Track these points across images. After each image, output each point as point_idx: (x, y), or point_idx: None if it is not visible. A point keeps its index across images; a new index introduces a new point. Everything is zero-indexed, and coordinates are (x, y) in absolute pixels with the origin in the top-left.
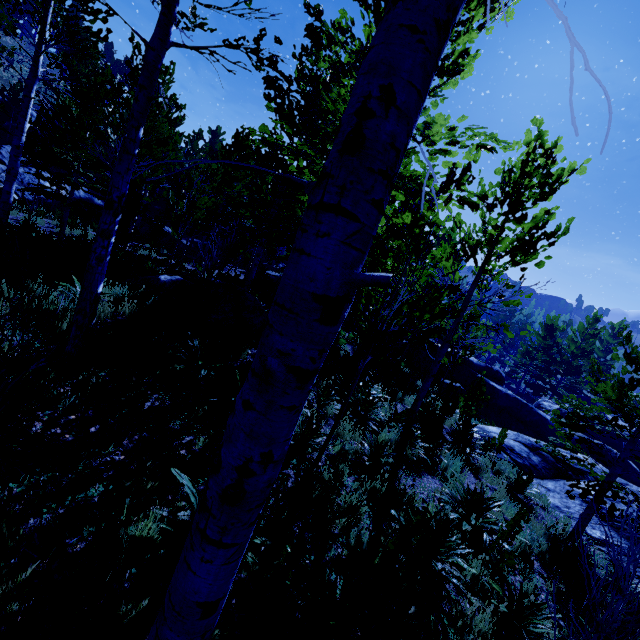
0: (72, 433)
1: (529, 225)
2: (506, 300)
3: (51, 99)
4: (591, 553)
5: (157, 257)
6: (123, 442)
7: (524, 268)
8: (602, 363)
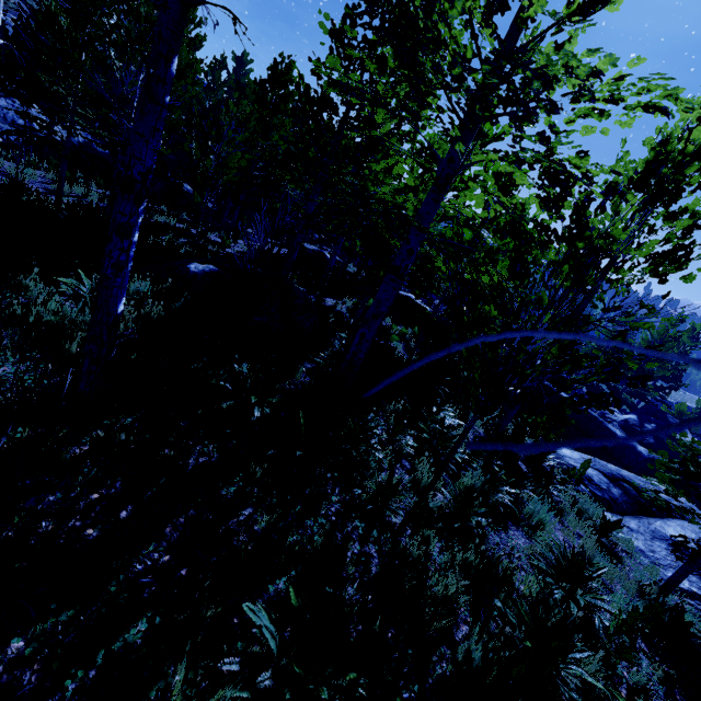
0: (97, 528)
1: (684, 223)
2: (635, 321)
3: (32, 3)
4: (685, 613)
5: (176, 224)
6: (165, 530)
7: (665, 280)
8: (673, 367)
